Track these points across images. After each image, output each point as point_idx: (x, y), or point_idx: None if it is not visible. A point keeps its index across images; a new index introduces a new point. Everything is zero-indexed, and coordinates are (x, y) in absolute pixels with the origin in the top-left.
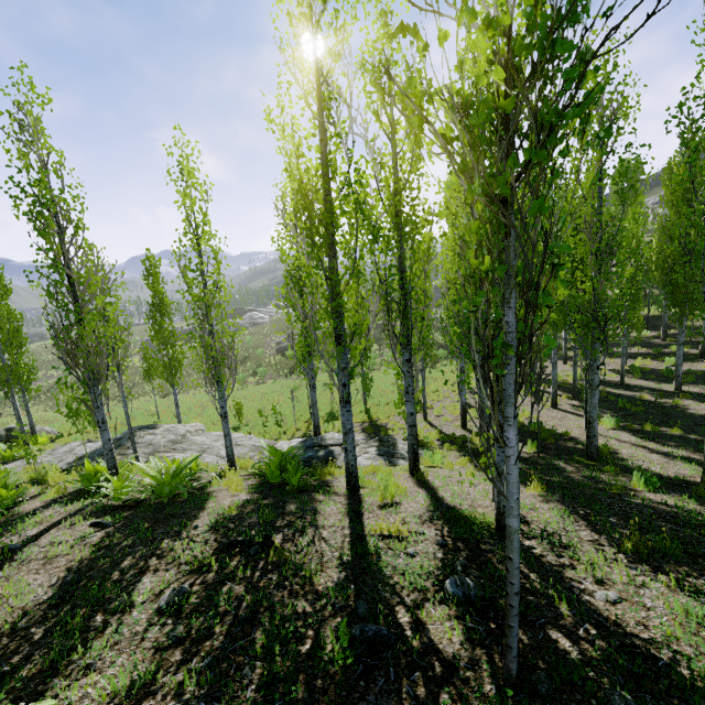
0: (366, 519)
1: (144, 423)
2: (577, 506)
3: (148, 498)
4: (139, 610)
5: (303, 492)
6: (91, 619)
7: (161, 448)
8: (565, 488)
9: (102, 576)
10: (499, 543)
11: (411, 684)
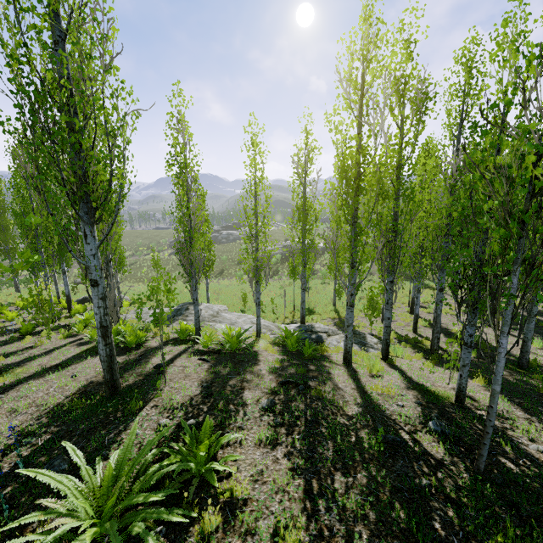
0: (363, 381)
1: (182, 300)
2: (513, 397)
3: (221, 349)
4: (253, 406)
5: (314, 360)
6: (228, 407)
7: (206, 319)
8: (502, 384)
9: (222, 387)
10: (460, 408)
11: (419, 465)
